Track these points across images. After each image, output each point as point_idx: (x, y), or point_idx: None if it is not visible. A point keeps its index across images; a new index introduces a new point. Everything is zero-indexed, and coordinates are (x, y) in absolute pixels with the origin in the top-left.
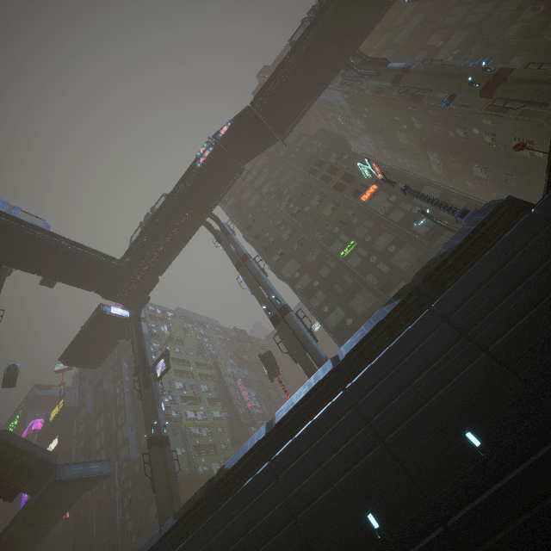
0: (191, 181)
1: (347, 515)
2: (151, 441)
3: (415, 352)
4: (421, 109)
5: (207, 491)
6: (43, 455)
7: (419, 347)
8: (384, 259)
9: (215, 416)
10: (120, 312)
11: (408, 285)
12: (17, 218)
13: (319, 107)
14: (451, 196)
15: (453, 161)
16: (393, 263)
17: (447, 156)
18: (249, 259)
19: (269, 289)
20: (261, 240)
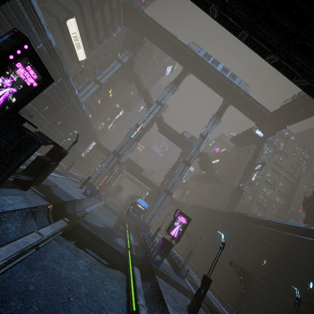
0: None
1: (261, 254)
2: (237, 188)
3: None
4: None
5: (238, 214)
6: (212, 166)
7: None
8: None
9: (276, 199)
10: (259, 133)
11: None
12: (240, 88)
13: None
14: None
15: None
16: None
17: None
18: None
19: None
20: None
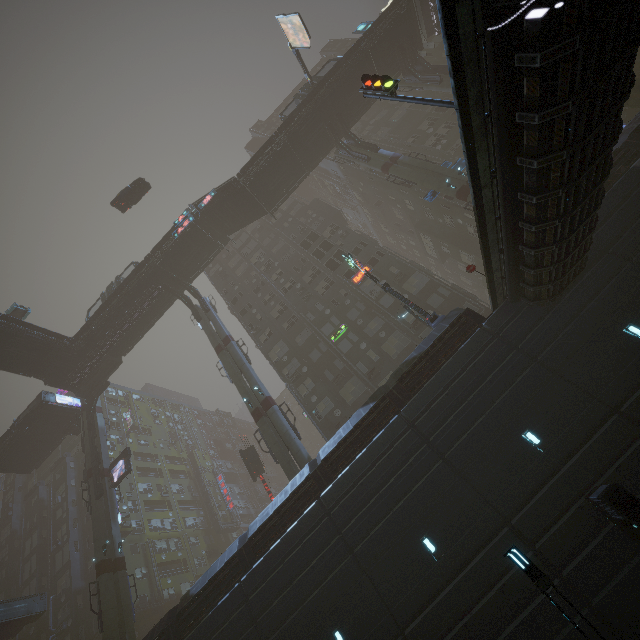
0: (167, 251)
1: (316, 635)
2: (101, 566)
3: (384, 458)
4: (412, 194)
5: (167, 624)
6: None
7: (388, 453)
8: (374, 346)
9: (188, 523)
10: (68, 400)
11: (384, 387)
12: None
13: (316, 172)
14: (438, 285)
15: (443, 246)
16: (383, 349)
17: (437, 240)
18: (231, 342)
19: (252, 379)
20: (247, 317)
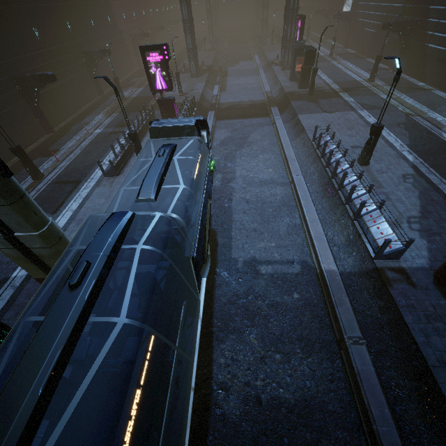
0: None
1: None
2: None
3: None
4: None
5: None
6: None
7: None
8: None
9: None
10: None
11: None
12: None
13: None
14: None
15: None
16: None
17: None
18: None
19: None
20: None
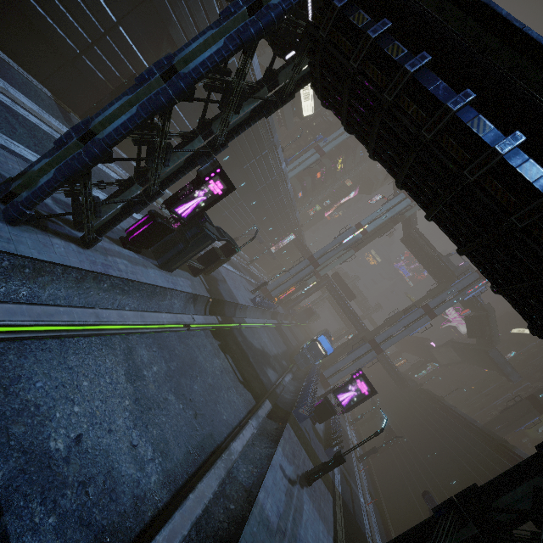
0: None
1: None
2: (531, 396)
3: None
4: None
5: (498, 440)
6: (494, 336)
7: None
8: None
9: None
10: None
11: None
12: None
13: None
14: None
15: None
16: None
17: None
18: None
19: None
20: None
